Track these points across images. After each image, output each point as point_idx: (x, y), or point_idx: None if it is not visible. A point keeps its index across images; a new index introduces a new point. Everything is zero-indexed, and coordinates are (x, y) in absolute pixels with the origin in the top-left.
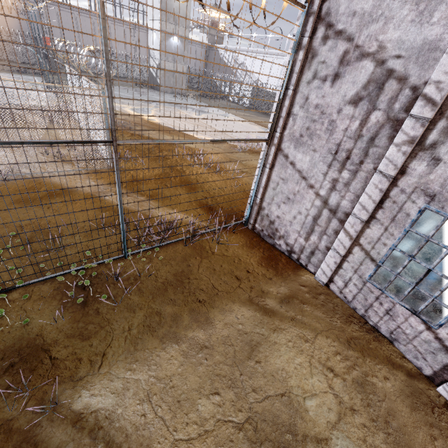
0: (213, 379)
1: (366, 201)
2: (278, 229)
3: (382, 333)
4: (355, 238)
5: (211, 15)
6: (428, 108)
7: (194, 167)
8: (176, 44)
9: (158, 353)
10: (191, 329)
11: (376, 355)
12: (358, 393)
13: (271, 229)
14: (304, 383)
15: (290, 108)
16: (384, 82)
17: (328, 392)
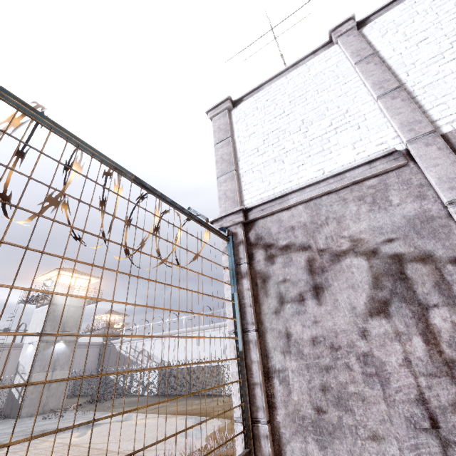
0: None
1: None
2: None
3: None
4: None
5: (106, 318)
6: None
7: None
8: (60, 350)
9: None
10: None
11: None
12: None
13: None
14: None
15: (265, 361)
16: (401, 270)
17: None
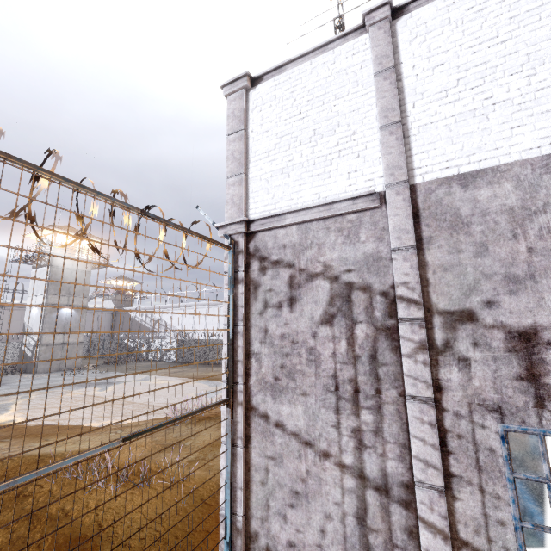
0: None
1: (423, 451)
2: None
3: None
4: (449, 531)
5: (116, 284)
6: (413, 307)
7: (92, 492)
8: (68, 314)
9: None
10: None
11: None
12: None
13: None
14: None
15: (248, 346)
16: (349, 295)
17: None
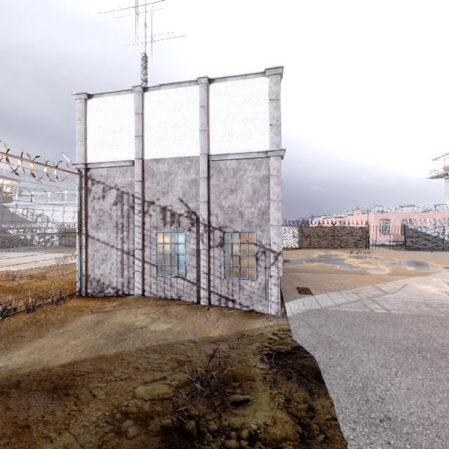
0: (76, 335)
1: (138, 240)
2: (104, 283)
3: (175, 298)
4: (142, 259)
5: None
6: (139, 200)
7: (14, 281)
8: None
9: (29, 344)
10: (51, 331)
11: (172, 304)
12: (162, 314)
13: (100, 286)
14: (133, 320)
15: (87, 214)
16: (123, 195)
17: (146, 318)
